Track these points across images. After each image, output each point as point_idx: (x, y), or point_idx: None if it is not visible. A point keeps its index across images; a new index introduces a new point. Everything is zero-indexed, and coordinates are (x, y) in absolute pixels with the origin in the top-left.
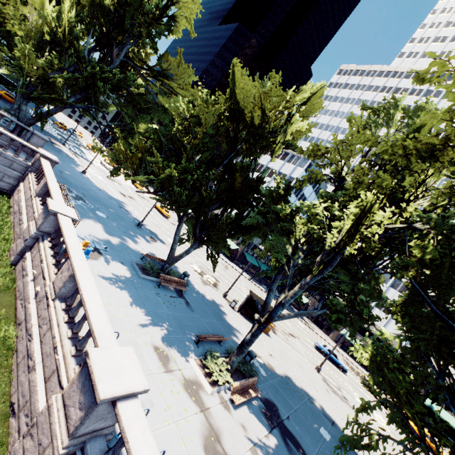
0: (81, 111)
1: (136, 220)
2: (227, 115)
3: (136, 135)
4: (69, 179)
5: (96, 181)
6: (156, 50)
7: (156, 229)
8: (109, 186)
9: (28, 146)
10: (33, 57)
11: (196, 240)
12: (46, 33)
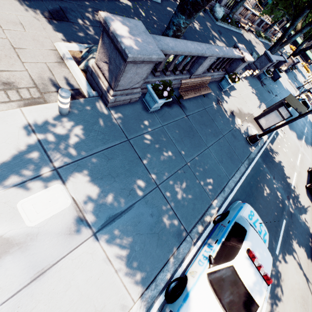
0: None
1: None
2: None
3: None
4: None
5: None
6: None
7: None
8: None
9: None
10: None
11: None
12: None
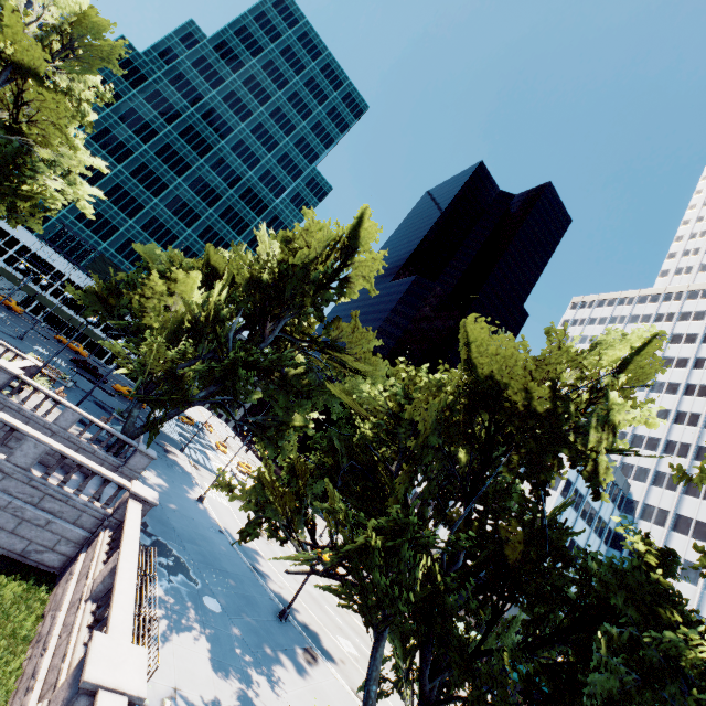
0: (213, 406)
1: (278, 596)
2: (463, 403)
3: (287, 431)
4: (172, 521)
5: (217, 512)
6: (323, 317)
7: (314, 616)
8: (236, 518)
9: (115, 480)
10: (162, 349)
11: (424, 702)
12: (188, 319)
